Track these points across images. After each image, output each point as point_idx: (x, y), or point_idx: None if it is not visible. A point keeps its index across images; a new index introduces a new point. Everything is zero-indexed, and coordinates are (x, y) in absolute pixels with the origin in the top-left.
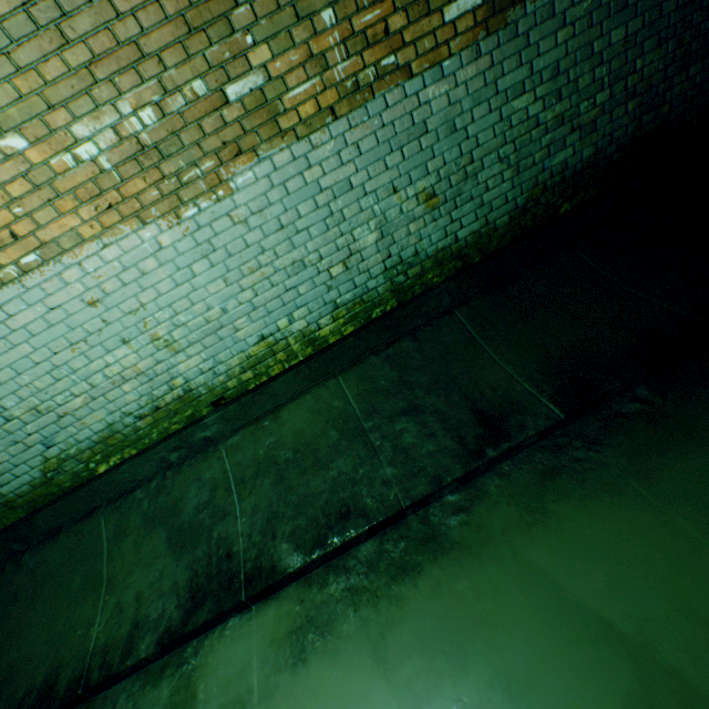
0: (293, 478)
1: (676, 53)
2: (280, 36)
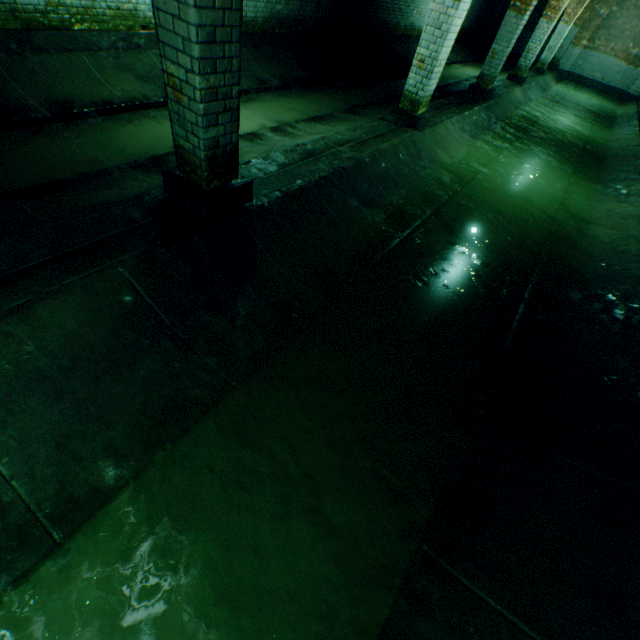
0: None
1: None
2: None
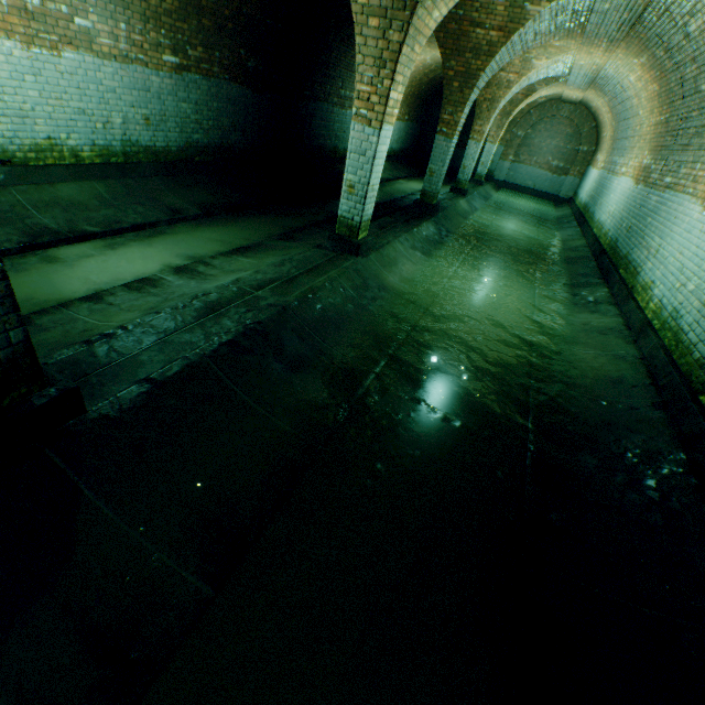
0: (76, 212)
1: (233, 125)
2: (104, 19)
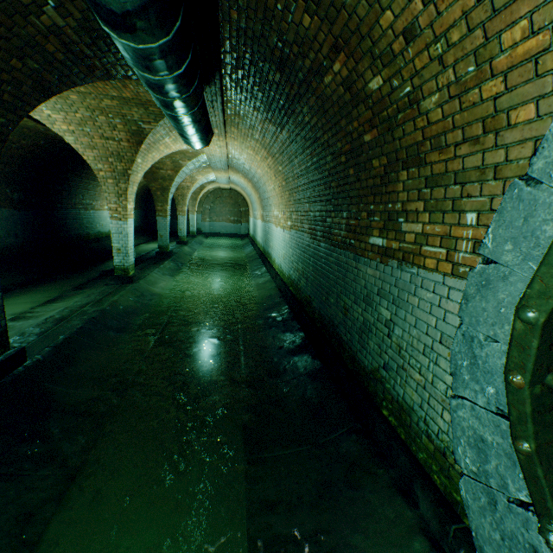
0: None
1: (7, 233)
2: None
